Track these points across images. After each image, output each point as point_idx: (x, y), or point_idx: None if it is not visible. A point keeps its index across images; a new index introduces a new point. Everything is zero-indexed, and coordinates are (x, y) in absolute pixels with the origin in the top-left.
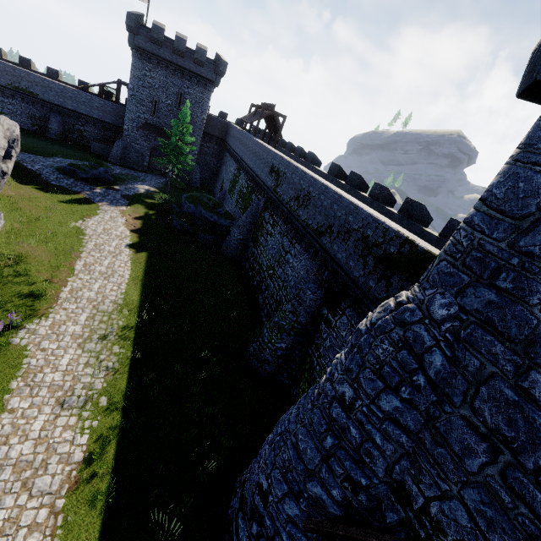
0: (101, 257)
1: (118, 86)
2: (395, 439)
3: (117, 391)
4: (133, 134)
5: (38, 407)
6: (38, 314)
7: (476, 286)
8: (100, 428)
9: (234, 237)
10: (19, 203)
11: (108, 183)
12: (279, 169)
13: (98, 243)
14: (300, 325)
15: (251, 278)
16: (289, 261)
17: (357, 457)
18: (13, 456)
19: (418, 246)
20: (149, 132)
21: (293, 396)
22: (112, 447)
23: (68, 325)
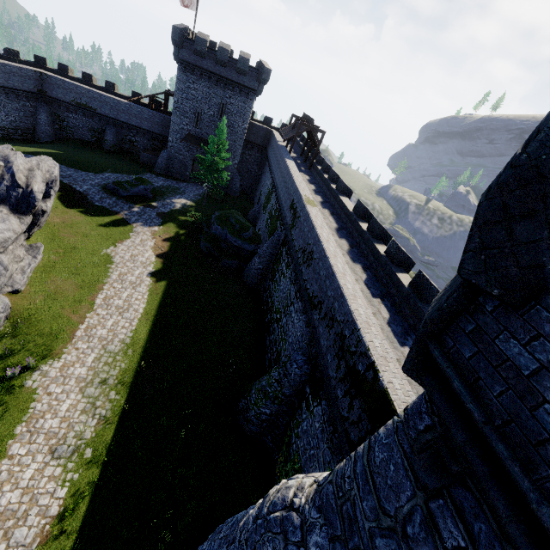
0: (121, 289)
1: (166, 97)
2: None
3: (102, 443)
4: (176, 145)
5: (33, 454)
6: (53, 355)
7: (342, 547)
8: (79, 481)
9: (254, 266)
10: (61, 231)
11: (147, 199)
12: (296, 208)
13: (122, 272)
14: (284, 395)
15: (265, 313)
16: (292, 314)
17: None
18: (3, 503)
19: (380, 380)
20: (191, 143)
21: (274, 461)
22: (84, 503)
23: (75, 367)
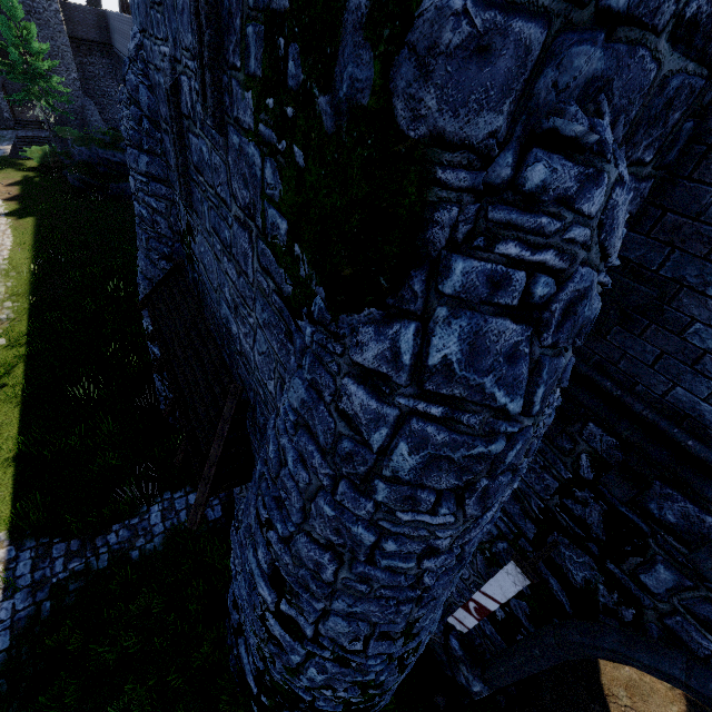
0: None
1: None
2: (160, 195)
3: (16, 333)
4: None
5: None
6: None
7: None
8: (2, 359)
9: None
10: None
11: None
12: None
13: None
14: None
15: None
16: None
17: (157, 235)
18: None
19: None
20: None
21: None
22: (20, 368)
23: None
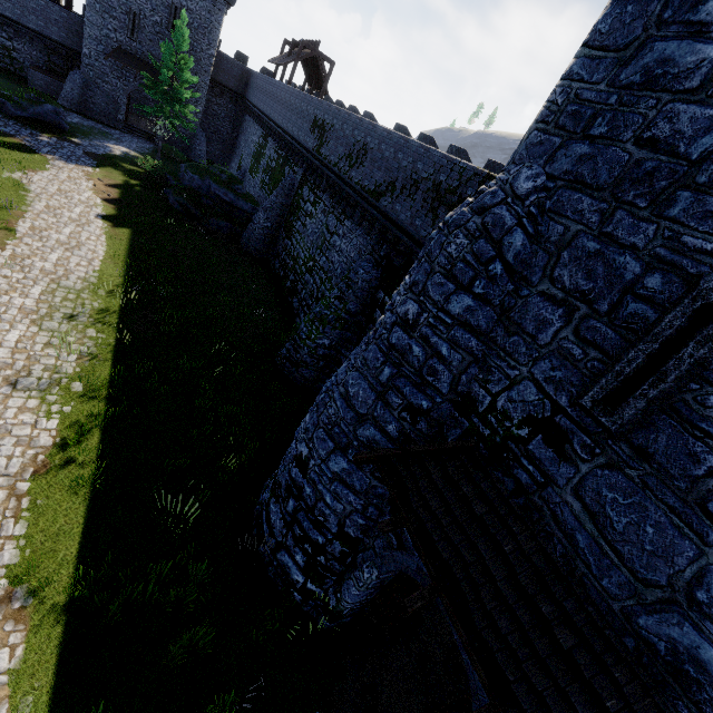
0: (57, 223)
1: None
2: (463, 345)
3: (96, 378)
4: (98, 65)
5: None
6: None
7: (568, 145)
8: (75, 414)
9: (259, 225)
10: None
11: (61, 132)
12: (324, 121)
13: (51, 205)
14: (349, 314)
15: (282, 279)
16: (336, 244)
17: (419, 380)
18: None
19: None
20: (125, 64)
21: None
22: (94, 435)
23: (12, 297)
